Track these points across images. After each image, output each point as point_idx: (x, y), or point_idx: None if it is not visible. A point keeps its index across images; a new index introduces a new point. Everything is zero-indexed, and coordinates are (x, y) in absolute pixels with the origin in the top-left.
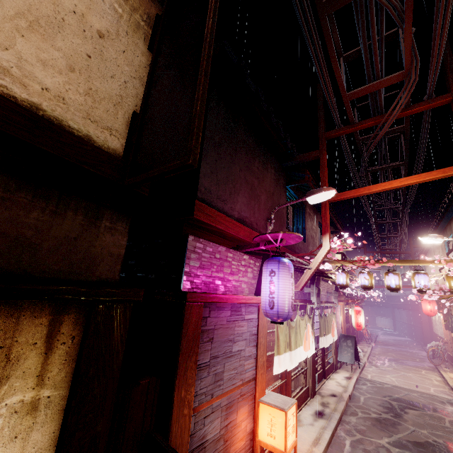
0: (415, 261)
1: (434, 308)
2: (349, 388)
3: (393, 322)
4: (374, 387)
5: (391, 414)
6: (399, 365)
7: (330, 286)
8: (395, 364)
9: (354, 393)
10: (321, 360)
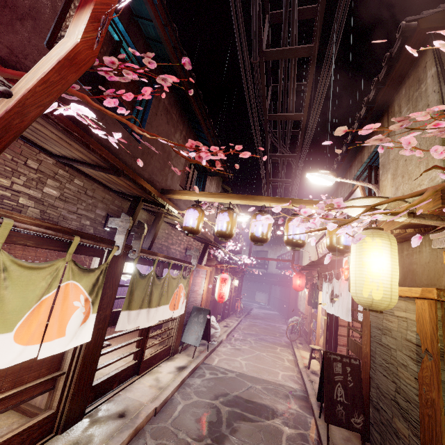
0: (296, 200)
1: (302, 283)
2: (167, 390)
3: (268, 297)
4: (212, 380)
5: (207, 441)
6: (258, 342)
7: (195, 243)
8: (254, 340)
9: (174, 398)
10: (140, 346)
